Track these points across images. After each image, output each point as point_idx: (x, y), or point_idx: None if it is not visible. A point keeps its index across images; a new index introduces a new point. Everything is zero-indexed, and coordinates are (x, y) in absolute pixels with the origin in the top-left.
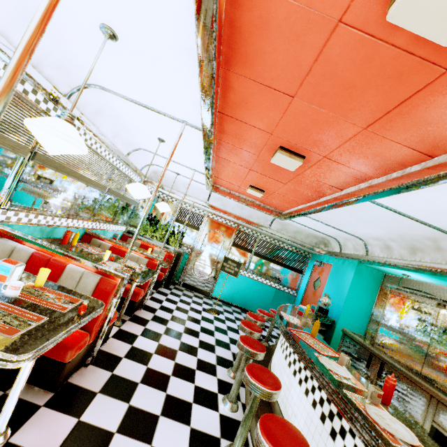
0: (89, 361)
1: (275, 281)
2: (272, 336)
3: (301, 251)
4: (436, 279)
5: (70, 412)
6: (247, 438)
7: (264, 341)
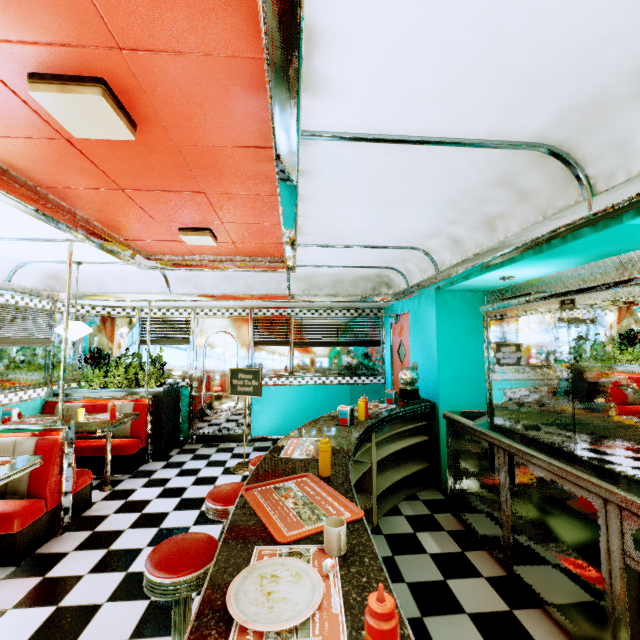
0: None
1: (344, 373)
2: None
3: (366, 312)
4: (550, 259)
5: None
6: None
7: None
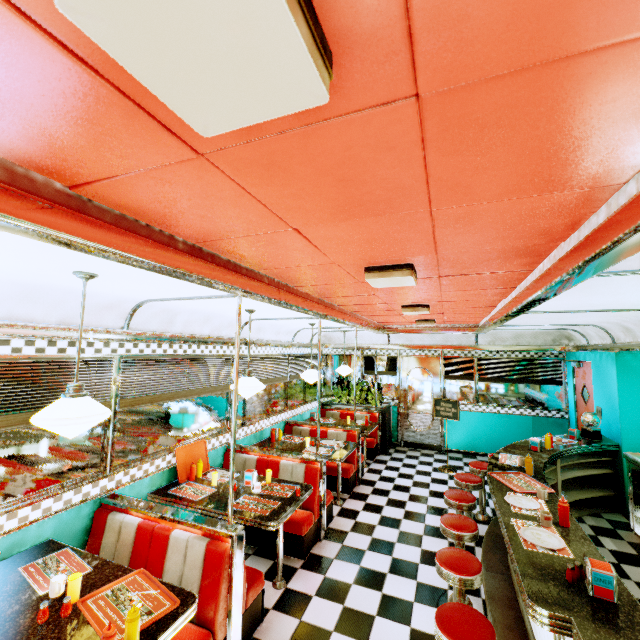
0: (321, 536)
1: (525, 406)
2: None
3: (546, 354)
4: None
5: (318, 571)
6: (479, 590)
7: None
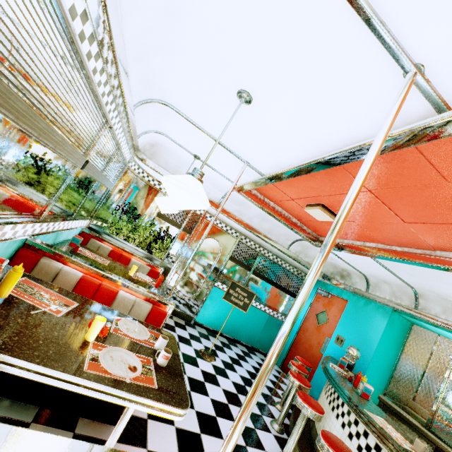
0: None
1: (270, 305)
2: (274, 385)
3: (302, 274)
4: None
5: None
6: None
7: (280, 406)
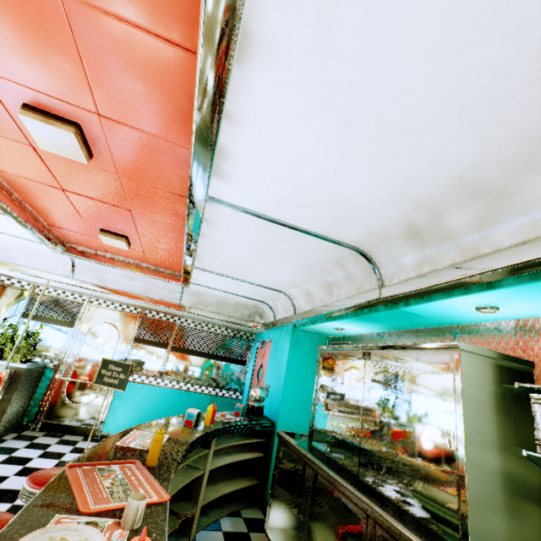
0: None
1: (209, 383)
2: None
3: (241, 333)
4: (364, 322)
5: None
6: None
7: None
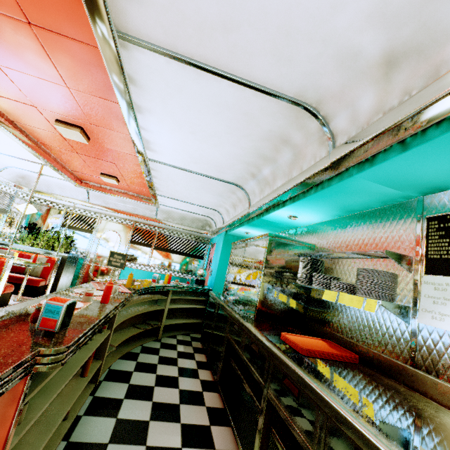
0: None
1: (179, 270)
2: None
3: (200, 239)
4: (255, 227)
5: None
6: None
7: None
